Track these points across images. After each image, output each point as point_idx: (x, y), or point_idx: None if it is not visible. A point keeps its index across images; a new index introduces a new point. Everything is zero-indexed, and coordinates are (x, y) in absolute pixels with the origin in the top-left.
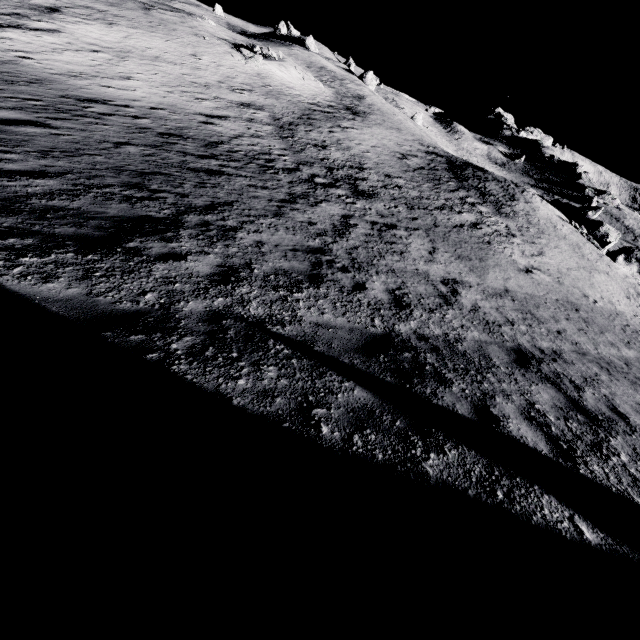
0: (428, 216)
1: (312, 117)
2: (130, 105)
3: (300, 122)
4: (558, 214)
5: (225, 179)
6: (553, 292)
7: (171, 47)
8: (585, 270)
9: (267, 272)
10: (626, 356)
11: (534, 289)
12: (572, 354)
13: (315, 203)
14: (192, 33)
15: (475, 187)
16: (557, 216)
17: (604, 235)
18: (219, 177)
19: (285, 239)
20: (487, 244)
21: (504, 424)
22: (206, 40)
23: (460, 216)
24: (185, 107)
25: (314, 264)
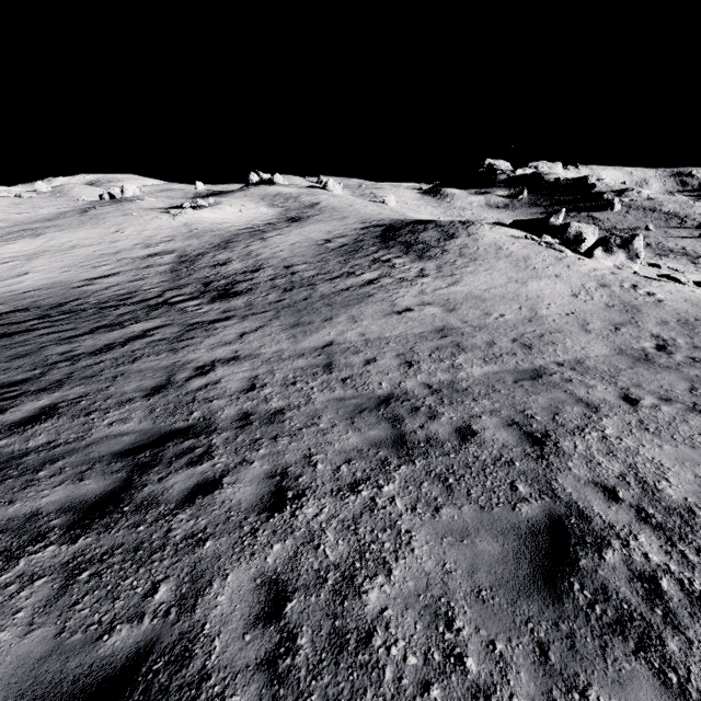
0: (305, 292)
1: (233, 241)
2: None
3: (213, 250)
4: (512, 234)
5: (14, 337)
6: (425, 325)
7: (94, 233)
8: (517, 282)
9: None
10: (461, 377)
11: (388, 330)
12: (318, 405)
13: (124, 326)
14: (121, 215)
15: (403, 242)
16: (509, 236)
17: (577, 235)
18: (8, 337)
19: None
20: (365, 298)
21: None
22: (135, 215)
23: (357, 278)
24: (71, 279)
25: None
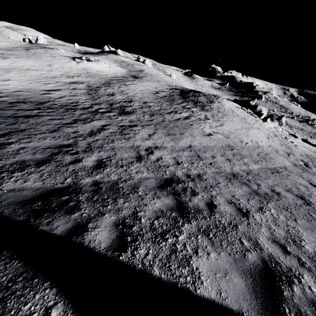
0: (161, 117)
1: (110, 83)
2: (1, 92)
3: (103, 86)
4: (235, 105)
5: (35, 118)
6: (221, 143)
7: (37, 63)
8: (245, 129)
9: (7, 164)
10: (251, 169)
11: (209, 143)
12: (211, 174)
13: (89, 122)
14: (50, 56)
15: (192, 100)
16: (235, 106)
17: (260, 111)
18: (32, 118)
19: (46, 143)
20: (190, 125)
21: (86, 233)
22: (57, 58)
23: (180, 115)
24: (36, 88)
25: (53, 154)
